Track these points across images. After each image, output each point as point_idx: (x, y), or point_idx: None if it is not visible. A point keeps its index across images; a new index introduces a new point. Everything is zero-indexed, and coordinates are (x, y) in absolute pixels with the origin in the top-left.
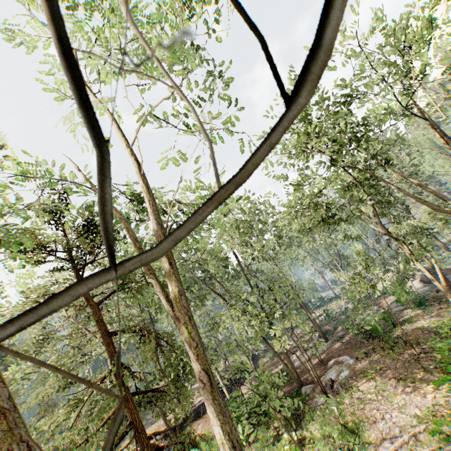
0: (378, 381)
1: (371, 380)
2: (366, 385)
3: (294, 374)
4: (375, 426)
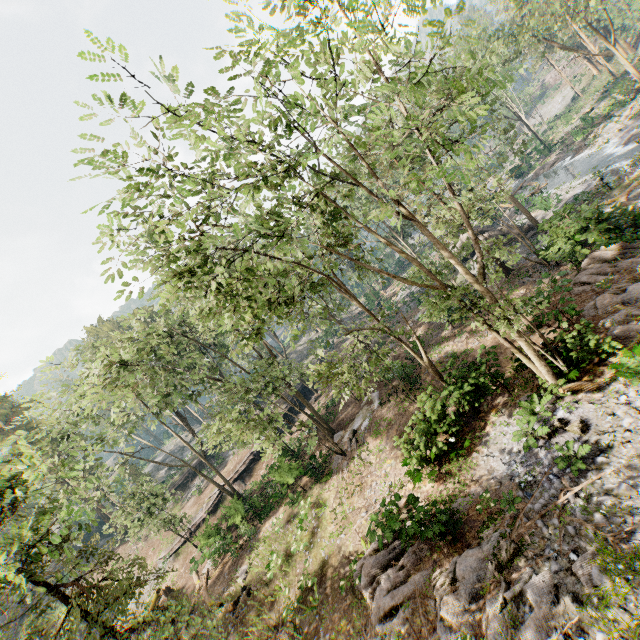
0: (382, 441)
1: (379, 436)
2: (374, 443)
3: (325, 426)
4: (363, 494)
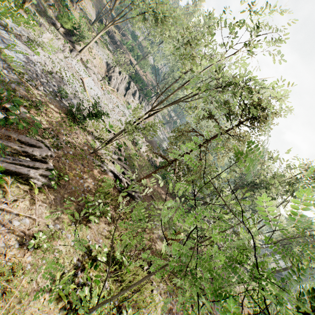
0: None
1: None
2: None
3: None
4: None
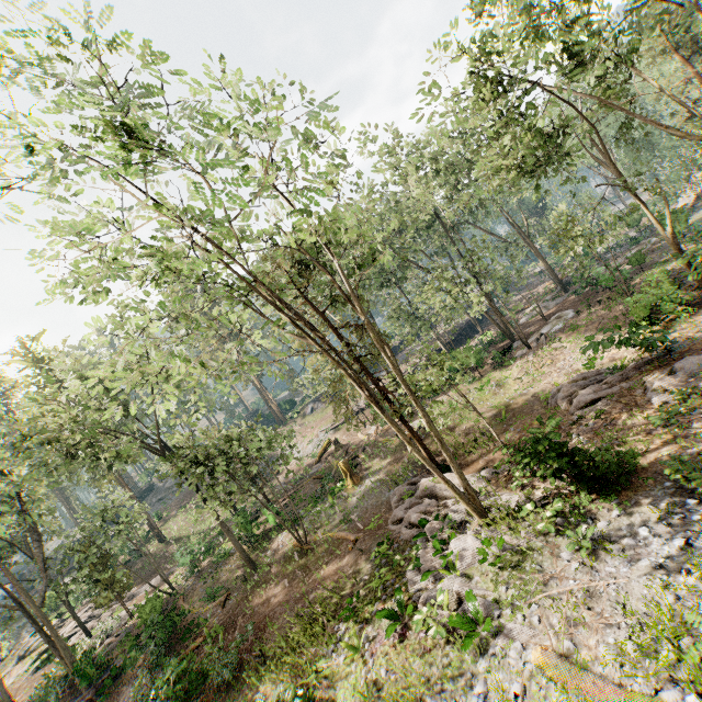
0: (579, 332)
1: (575, 332)
2: (567, 337)
3: (507, 332)
4: (554, 365)
